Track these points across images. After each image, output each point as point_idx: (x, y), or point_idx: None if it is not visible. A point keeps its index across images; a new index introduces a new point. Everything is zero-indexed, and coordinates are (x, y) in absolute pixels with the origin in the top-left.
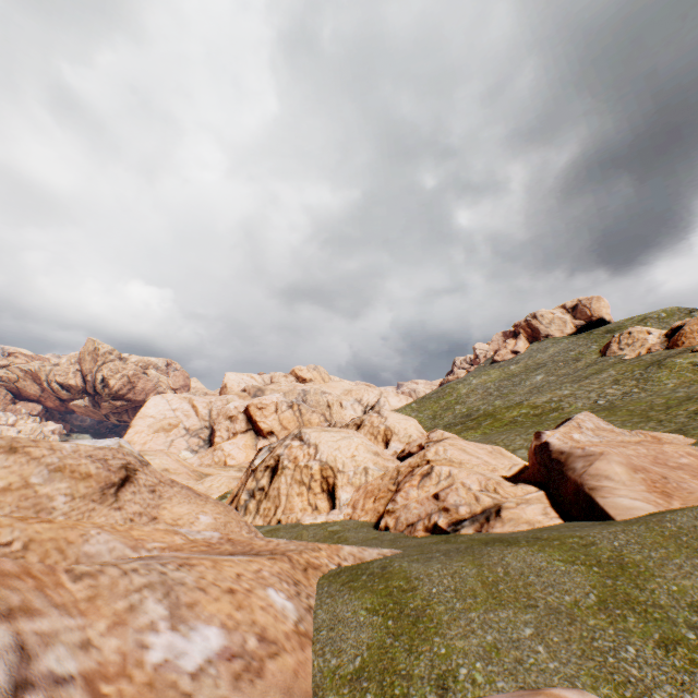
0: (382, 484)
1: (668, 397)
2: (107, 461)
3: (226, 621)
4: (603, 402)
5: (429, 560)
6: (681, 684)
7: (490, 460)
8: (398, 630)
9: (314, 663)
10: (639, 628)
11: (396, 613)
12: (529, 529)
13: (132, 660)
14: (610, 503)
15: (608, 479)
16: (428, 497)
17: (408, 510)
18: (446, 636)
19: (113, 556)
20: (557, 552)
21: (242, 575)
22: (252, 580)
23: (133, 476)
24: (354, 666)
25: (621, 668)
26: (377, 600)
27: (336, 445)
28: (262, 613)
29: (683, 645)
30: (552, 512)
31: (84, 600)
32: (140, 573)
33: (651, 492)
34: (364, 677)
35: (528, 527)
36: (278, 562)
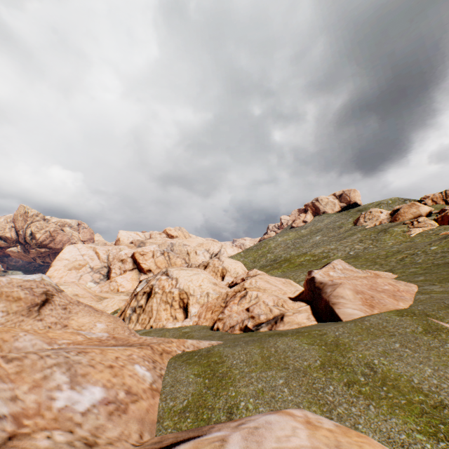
0: (217, 303)
1: (387, 251)
2: (32, 289)
3: (106, 383)
4: (353, 253)
5: (235, 346)
6: (351, 403)
7: (283, 288)
8: (210, 385)
9: (160, 405)
10: (338, 377)
11: (211, 375)
12: (297, 327)
13: (44, 406)
14: (341, 311)
15: (342, 298)
16: (243, 310)
17: (231, 318)
18: (237, 386)
19: (35, 349)
20: (306, 339)
21: (119, 357)
22: (125, 360)
23: (51, 298)
24: (183, 405)
25: (324, 397)
26: (201, 369)
27: (190, 278)
28: (129, 378)
29: (357, 384)
30: (312, 317)
31: (14, 373)
32: (51, 357)
33: (364, 305)
34: (188, 411)
35: (297, 326)
36: (144, 349)
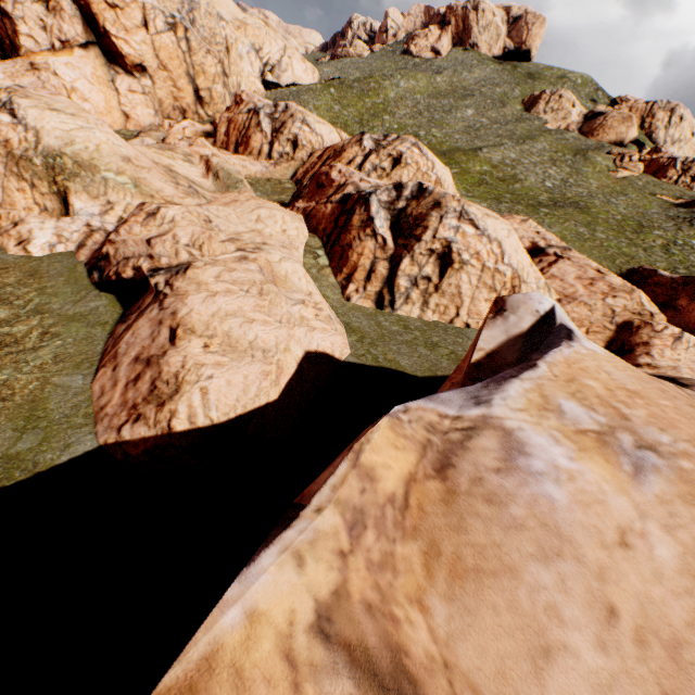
0: (593, 318)
1: (618, 212)
2: None
3: None
4: (552, 187)
5: None
6: None
7: None
8: None
9: None
10: None
11: None
12: None
13: None
14: None
15: None
16: None
17: (677, 373)
18: None
19: None
20: None
21: None
22: None
23: None
24: None
25: None
26: None
27: (512, 245)
28: None
29: None
30: None
31: None
32: None
33: None
34: None
35: None
36: None
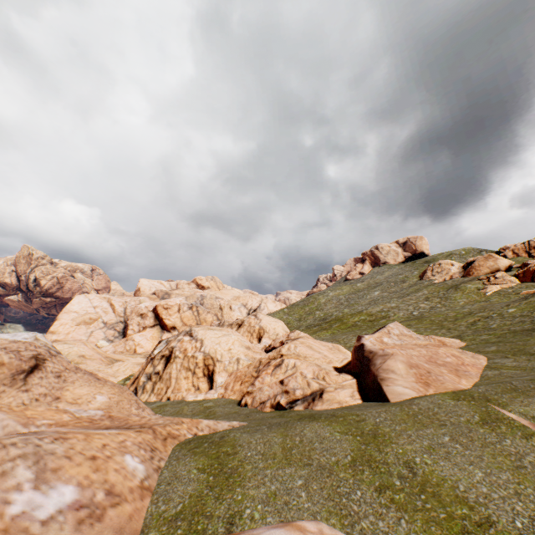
0: (248, 371)
1: (457, 312)
2: (20, 353)
3: (82, 480)
4: (417, 313)
5: (256, 431)
6: (380, 515)
7: (328, 355)
8: (215, 484)
9: (149, 509)
10: (369, 479)
11: (217, 471)
12: (338, 407)
13: None
14: (390, 390)
15: (393, 372)
16: (276, 383)
17: (262, 392)
18: (245, 487)
19: (6, 432)
20: (339, 426)
21: (108, 445)
22: (115, 449)
23: (42, 364)
24: (176, 510)
25: (348, 505)
26: (208, 462)
27: (217, 340)
28: (114, 474)
29: (390, 489)
30: (357, 394)
31: None
32: (17, 446)
33: (418, 382)
34: (180, 518)
35: (338, 406)
36: (143, 434)
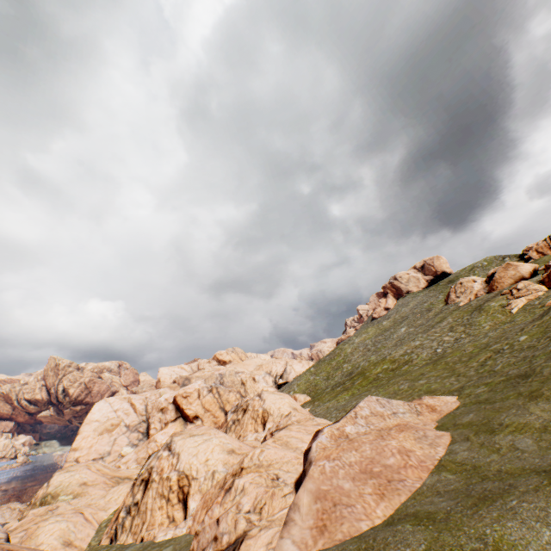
0: (213, 493)
1: (476, 344)
2: None
3: None
4: (440, 351)
5: None
6: None
7: None
8: None
9: None
10: None
11: None
12: None
13: None
14: (278, 547)
15: (298, 510)
16: (214, 521)
17: (204, 534)
18: None
19: None
20: None
21: None
22: None
23: None
24: None
25: None
26: None
27: (195, 451)
28: None
29: None
30: (276, 539)
31: None
32: None
33: (313, 528)
34: None
35: None
36: None
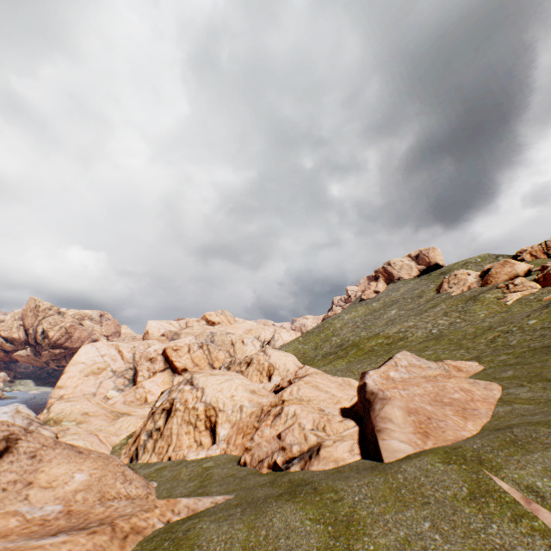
0: (250, 422)
1: (477, 327)
2: None
3: None
4: (436, 331)
5: (227, 518)
6: None
7: (337, 393)
8: None
9: None
10: None
11: None
12: (332, 468)
13: None
14: (385, 445)
15: (390, 421)
16: (273, 437)
17: (260, 448)
18: None
19: None
20: (313, 509)
21: None
22: None
23: (14, 445)
24: None
25: None
26: None
27: (219, 387)
28: None
29: None
30: (357, 448)
31: None
32: None
33: (416, 433)
34: None
35: (334, 465)
36: (97, 536)
